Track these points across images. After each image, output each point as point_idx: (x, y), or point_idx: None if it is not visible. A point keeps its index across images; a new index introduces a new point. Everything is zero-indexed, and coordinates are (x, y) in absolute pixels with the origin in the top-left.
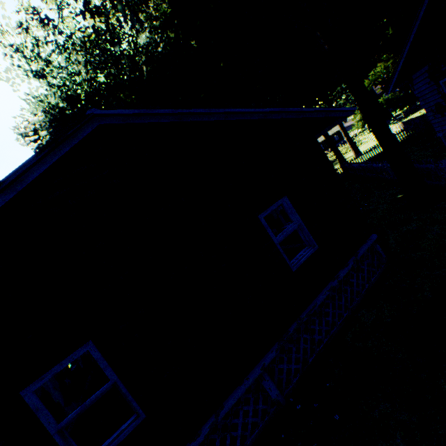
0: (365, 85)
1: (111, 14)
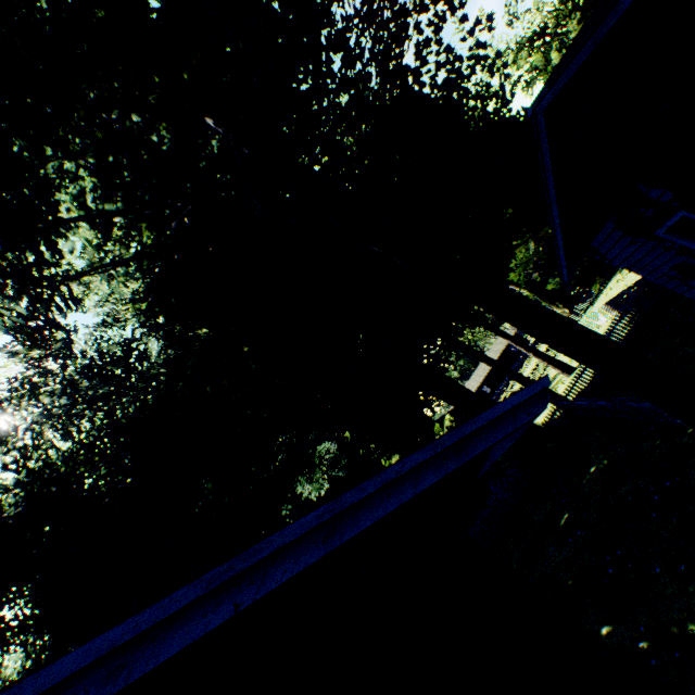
0: (513, 278)
1: (4, 352)
